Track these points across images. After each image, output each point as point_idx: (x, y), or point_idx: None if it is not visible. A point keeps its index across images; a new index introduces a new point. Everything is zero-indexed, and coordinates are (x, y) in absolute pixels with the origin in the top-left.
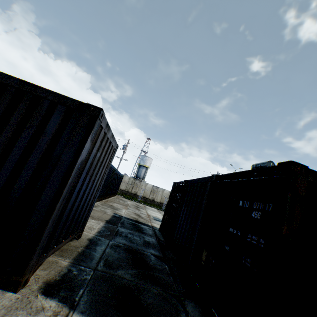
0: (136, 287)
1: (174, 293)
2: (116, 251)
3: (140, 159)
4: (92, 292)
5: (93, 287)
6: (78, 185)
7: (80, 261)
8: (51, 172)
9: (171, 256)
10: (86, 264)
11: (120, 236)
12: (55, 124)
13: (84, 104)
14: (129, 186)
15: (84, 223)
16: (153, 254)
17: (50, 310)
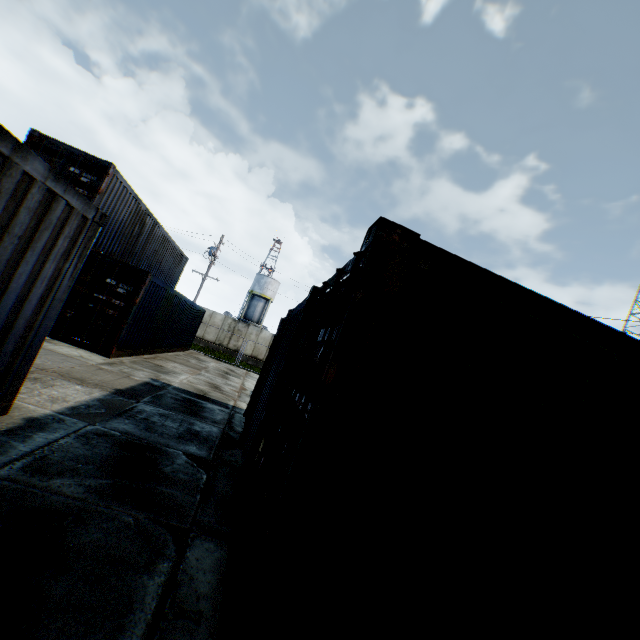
0: (79, 512)
1: (179, 525)
2: (88, 444)
3: (254, 282)
4: None
5: None
6: None
7: None
8: None
9: (234, 460)
10: None
11: (128, 418)
12: None
13: None
14: (223, 334)
15: (12, 383)
16: (189, 455)
17: None
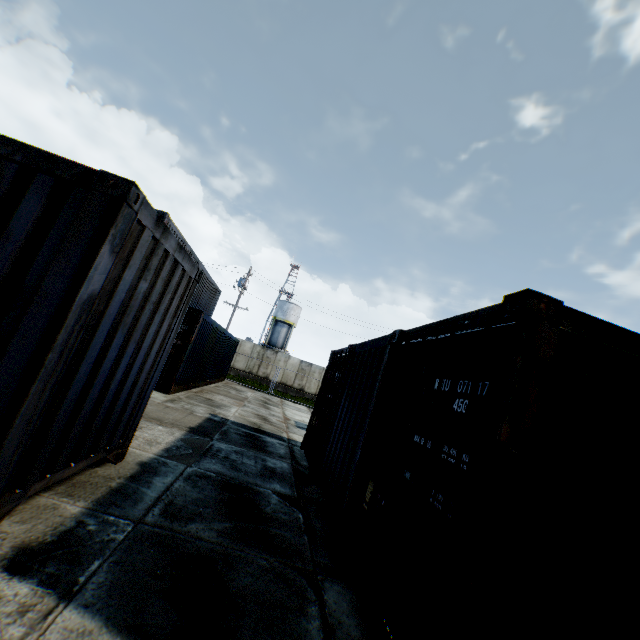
0: (223, 556)
1: (304, 567)
2: (196, 486)
3: (276, 309)
4: (121, 566)
5: (125, 556)
6: (92, 349)
7: (110, 506)
8: (22, 317)
9: (316, 497)
10: (122, 511)
11: (212, 457)
12: (30, 214)
13: (96, 173)
14: (252, 362)
15: (130, 431)
16: (278, 493)
17: (14, 603)
